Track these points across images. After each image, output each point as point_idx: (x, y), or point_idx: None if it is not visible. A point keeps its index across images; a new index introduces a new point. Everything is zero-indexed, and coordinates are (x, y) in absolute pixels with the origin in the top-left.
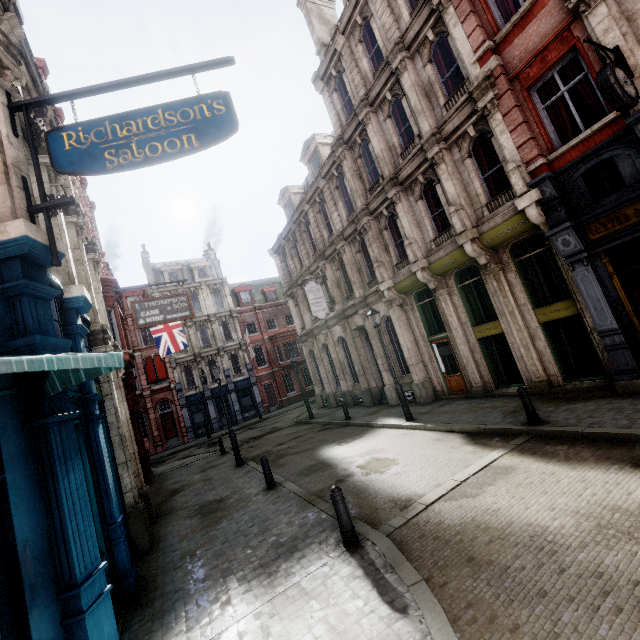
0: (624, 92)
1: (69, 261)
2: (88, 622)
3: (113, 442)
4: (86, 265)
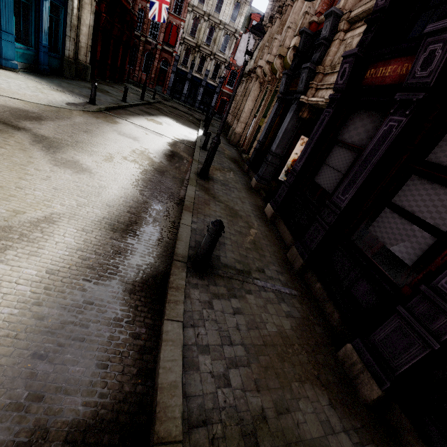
0: None
1: None
2: (3, 43)
3: (67, 23)
4: None
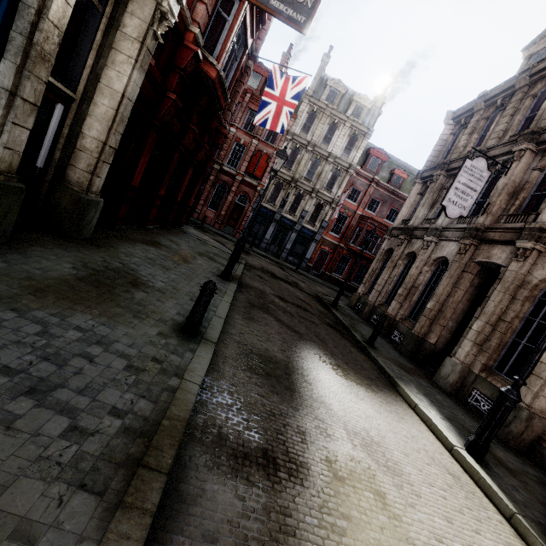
0: None
1: None
2: None
3: (10, 40)
4: None
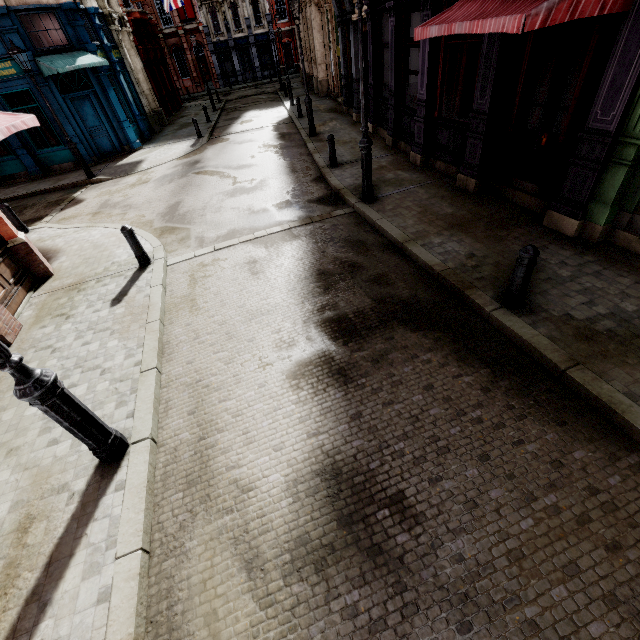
0: None
1: None
2: (127, 131)
3: (133, 82)
4: None
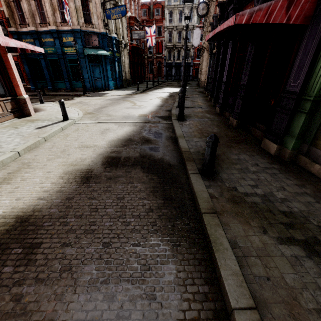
0: (198, 14)
1: (112, 27)
2: (109, 82)
3: (122, 66)
4: (119, 22)
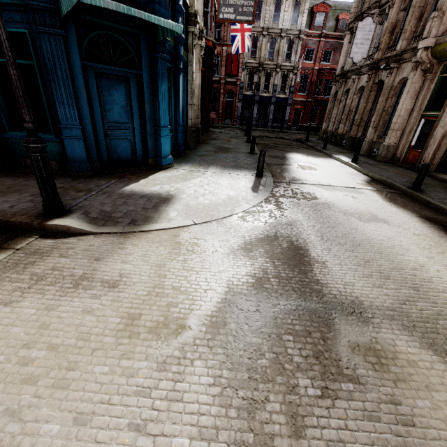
0: None
1: None
2: (162, 140)
3: (188, 91)
4: None
